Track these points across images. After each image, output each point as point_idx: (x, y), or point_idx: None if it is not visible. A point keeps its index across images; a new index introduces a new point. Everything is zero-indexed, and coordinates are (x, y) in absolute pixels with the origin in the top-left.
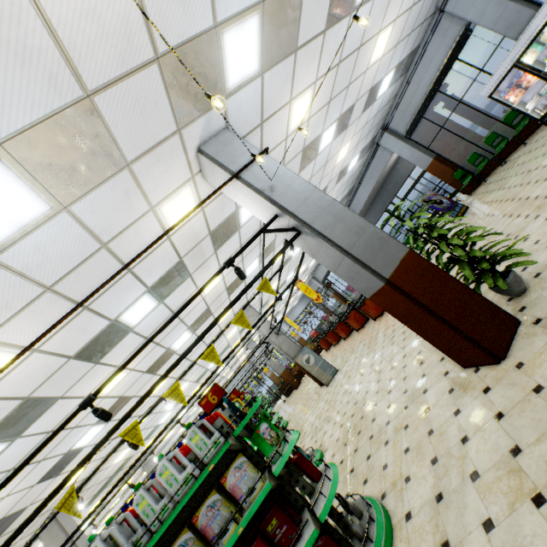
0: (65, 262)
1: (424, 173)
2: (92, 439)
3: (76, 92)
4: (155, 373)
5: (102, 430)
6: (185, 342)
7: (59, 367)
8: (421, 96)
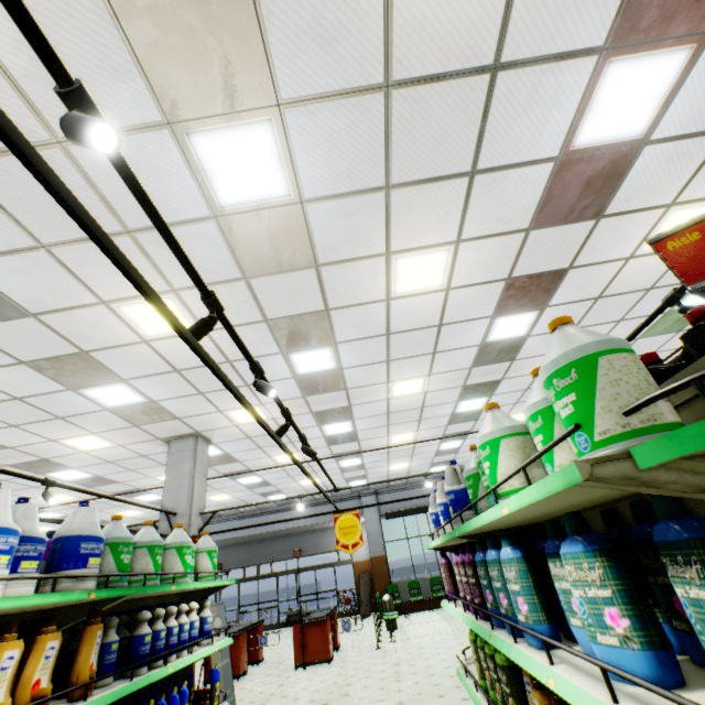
0: (646, 301)
1: (321, 568)
2: (181, 153)
3: (685, 328)
4: (269, 321)
5: (195, 187)
6: (288, 366)
7: (577, 255)
8: (417, 503)
